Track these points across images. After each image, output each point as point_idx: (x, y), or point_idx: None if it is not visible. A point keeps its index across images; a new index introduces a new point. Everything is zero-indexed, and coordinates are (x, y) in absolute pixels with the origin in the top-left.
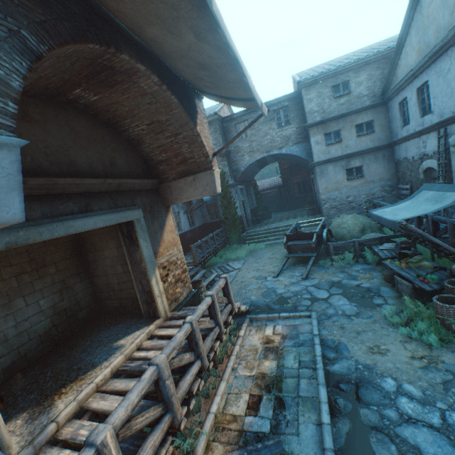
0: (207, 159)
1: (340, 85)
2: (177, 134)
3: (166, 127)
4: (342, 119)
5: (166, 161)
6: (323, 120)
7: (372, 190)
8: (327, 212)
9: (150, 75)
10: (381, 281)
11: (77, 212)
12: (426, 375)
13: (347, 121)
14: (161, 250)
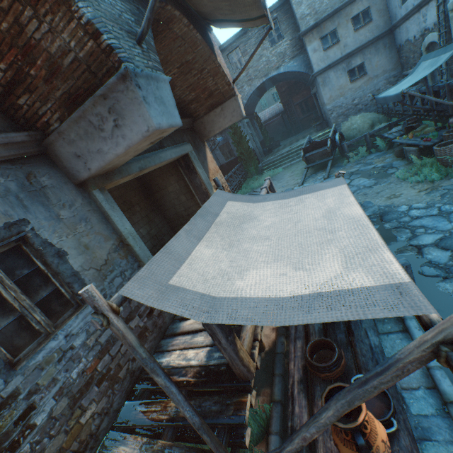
0: (230, 87)
1: None
2: (202, 70)
3: (192, 66)
4: (336, 16)
5: (195, 99)
6: (317, 23)
7: (377, 85)
8: (335, 121)
9: (182, 18)
10: (393, 159)
11: (158, 149)
12: (429, 196)
13: (342, 17)
14: (210, 176)
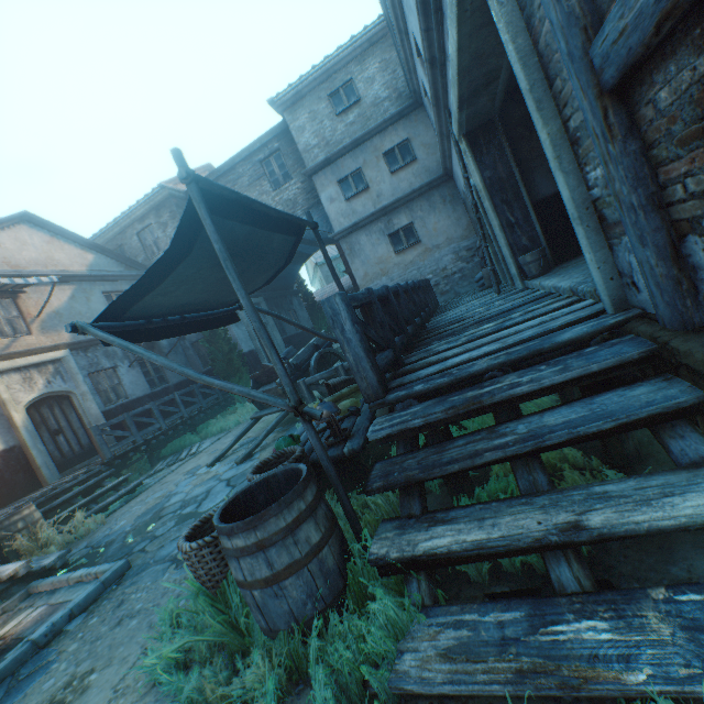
0: None
1: (340, 91)
2: None
3: None
4: (360, 150)
5: None
6: (330, 158)
7: (441, 262)
8: None
9: None
10: None
11: None
12: None
13: (369, 151)
14: None
